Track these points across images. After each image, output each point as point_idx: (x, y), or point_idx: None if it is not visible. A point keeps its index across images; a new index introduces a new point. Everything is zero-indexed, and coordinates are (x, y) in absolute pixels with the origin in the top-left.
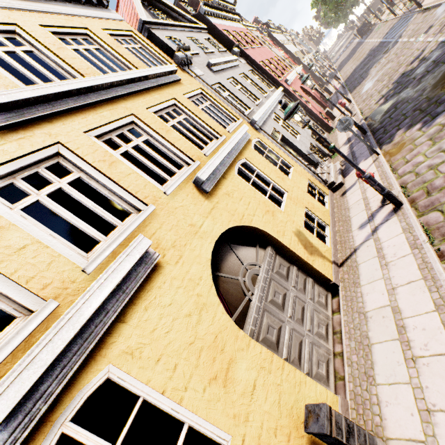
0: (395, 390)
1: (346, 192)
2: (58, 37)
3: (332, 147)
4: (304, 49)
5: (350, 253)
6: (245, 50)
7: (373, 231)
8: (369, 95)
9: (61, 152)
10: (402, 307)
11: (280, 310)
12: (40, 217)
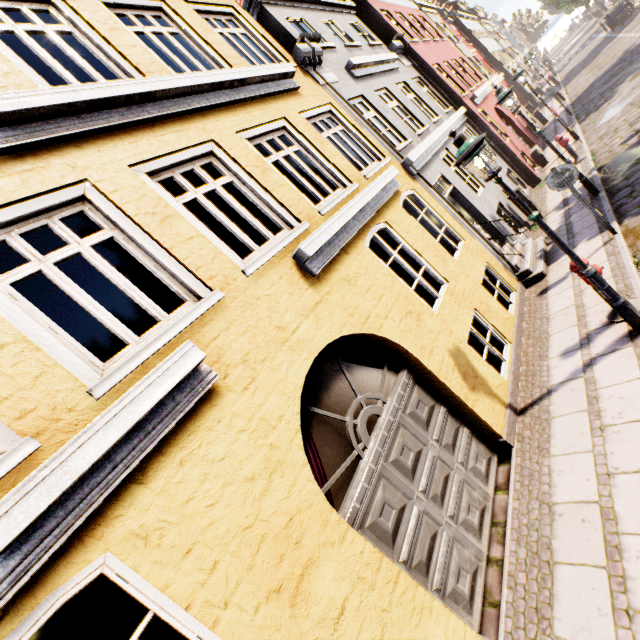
0: None
1: (548, 290)
2: (115, 11)
3: (533, 218)
4: (512, 48)
5: (539, 395)
6: (412, 44)
7: (586, 365)
8: (612, 129)
9: (88, 196)
10: (622, 513)
11: (407, 478)
12: (87, 280)
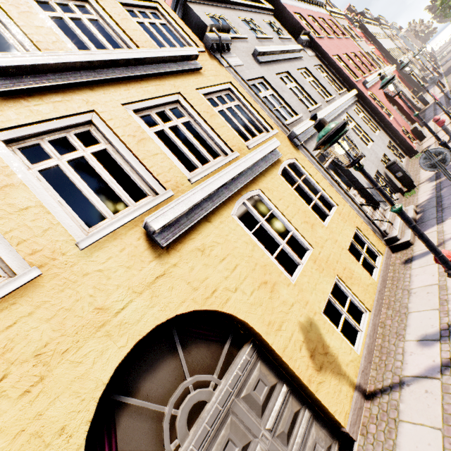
0: None
1: (413, 260)
2: None
3: (395, 210)
4: (405, 47)
5: (390, 382)
6: (317, 39)
7: (445, 365)
8: None
9: None
10: None
11: None
12: None
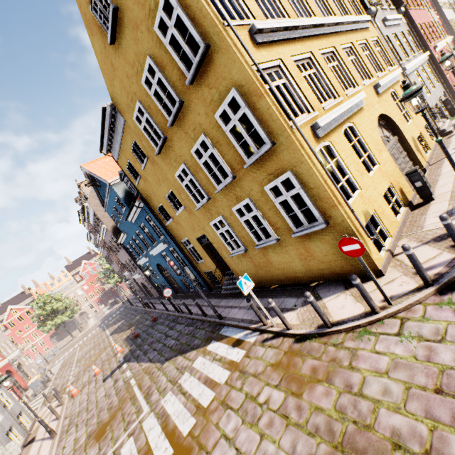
0: (444, 186)
1: (452, 136)
2: None
3: None
4: None
5: (440, 159)
6: (410, 11)
7: None
8: None
9: (334, 51)
10: None
11: (395, 160)
12: None
